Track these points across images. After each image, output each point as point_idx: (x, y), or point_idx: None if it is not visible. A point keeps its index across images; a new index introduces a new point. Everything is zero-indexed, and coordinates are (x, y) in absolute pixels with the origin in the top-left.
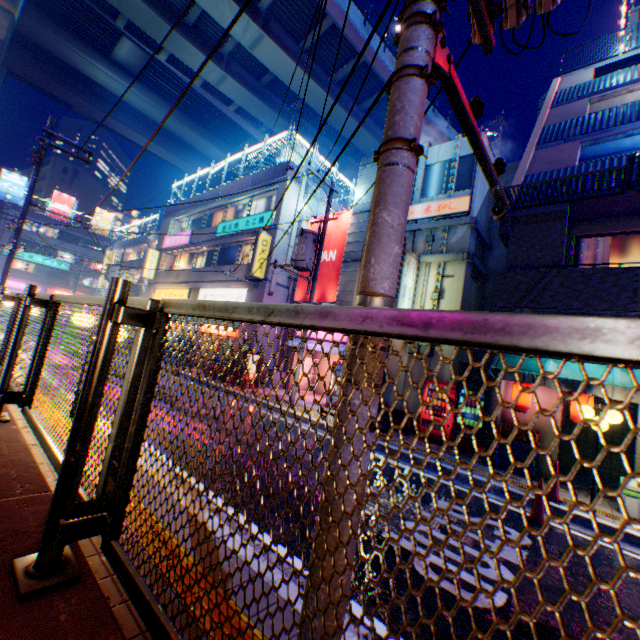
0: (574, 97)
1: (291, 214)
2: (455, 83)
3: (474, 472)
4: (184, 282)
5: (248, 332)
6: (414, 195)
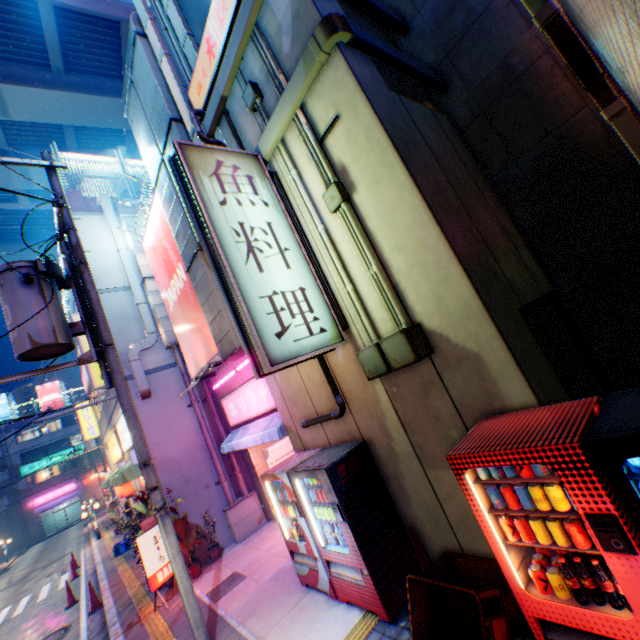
0: None
1: (114, 259)
2: None
3: None
4: (108, 426)
5: None
6: (187, 57)
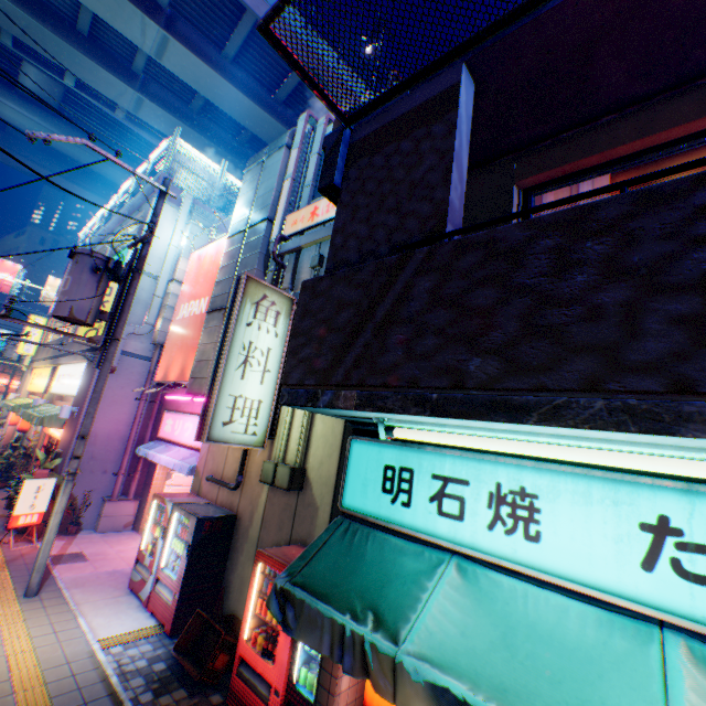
0: None
1: (162, 248)
2: None
3: None
4: (51, 357)
5: (69, 434)
6: (303, 195)
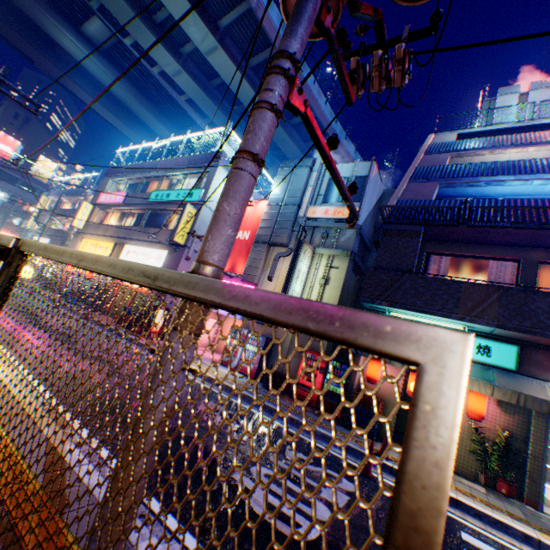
0: (440, 150)
1: (217, 195)
2: (312, 121)
3: (328, 430)
4: (111, 236)
5: None
6: (318, 199)
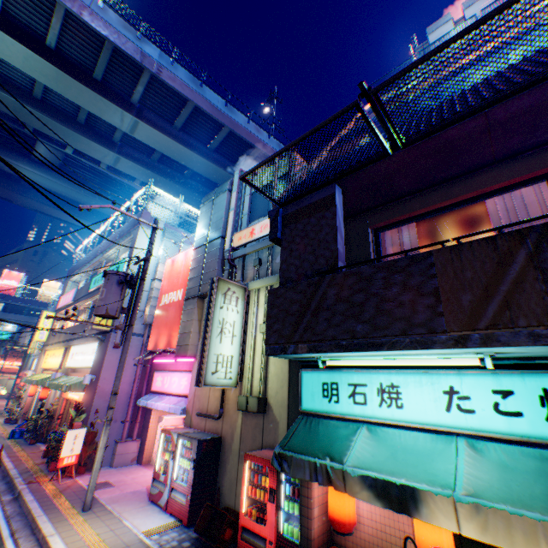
0: None
1: None
2: None
3: None
4: (63, 341)
5: (90, 395)
6: (243, 221)
